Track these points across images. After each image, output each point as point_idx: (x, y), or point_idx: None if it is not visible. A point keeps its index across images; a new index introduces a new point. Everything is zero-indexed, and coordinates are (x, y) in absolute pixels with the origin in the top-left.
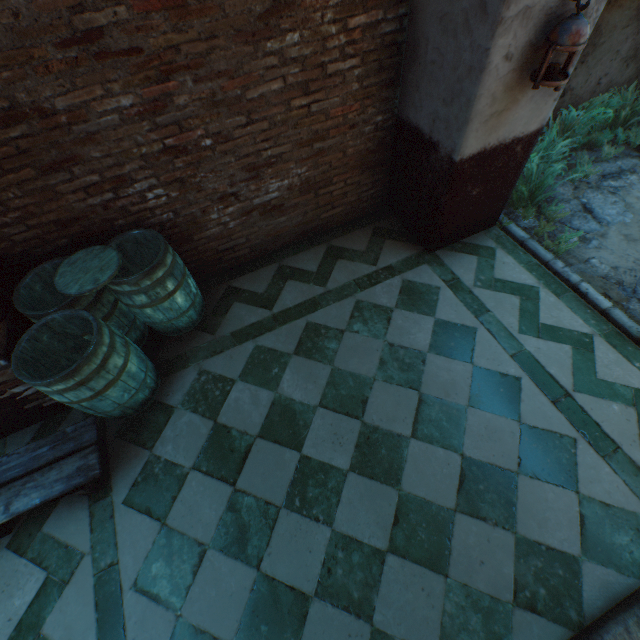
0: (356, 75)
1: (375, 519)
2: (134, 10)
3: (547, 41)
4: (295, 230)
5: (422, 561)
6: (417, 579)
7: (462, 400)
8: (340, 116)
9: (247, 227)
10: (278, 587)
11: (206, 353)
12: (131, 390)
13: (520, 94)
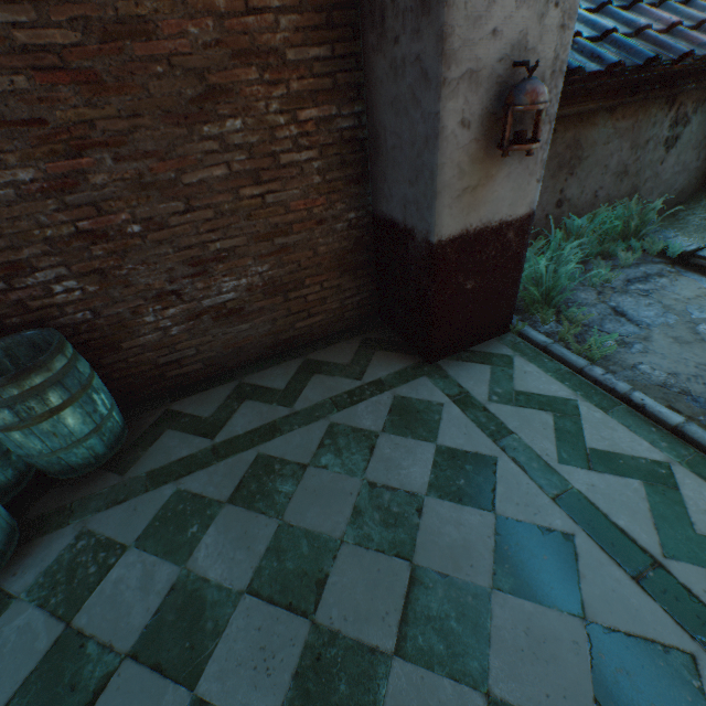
0: (316, 167)
1: None
2: (37, 81)
3: (505, 106)
4: (263, 341)
5: None
6: None
7: (482, 577)
8: (303, 210)
9: (197, 334)
10: None
11: (101, 503)
12: None
13: (493, 169)
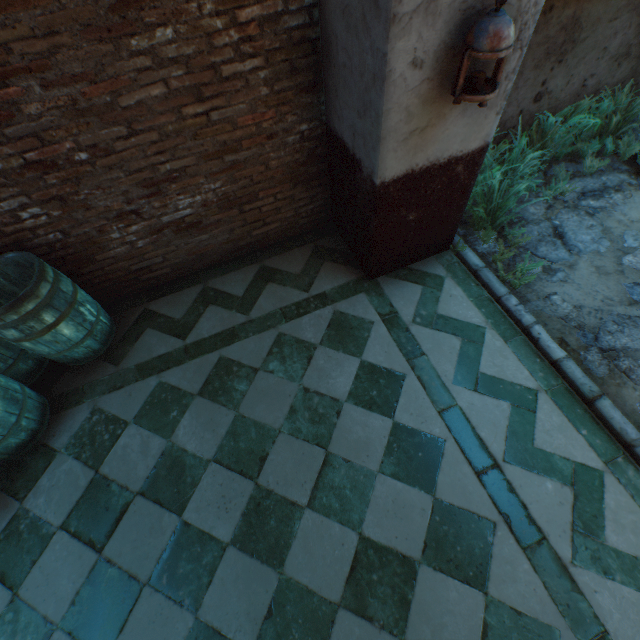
0: (263, 78)
1: (247, 608)
2: None
3: (464, 44)
4: (223, 248)
5: None
6: None
7: (373, 464)
8: (252, 125)
9: (161, 246)
10: None
11: (105, 388)
12: None
13: (446, 107)
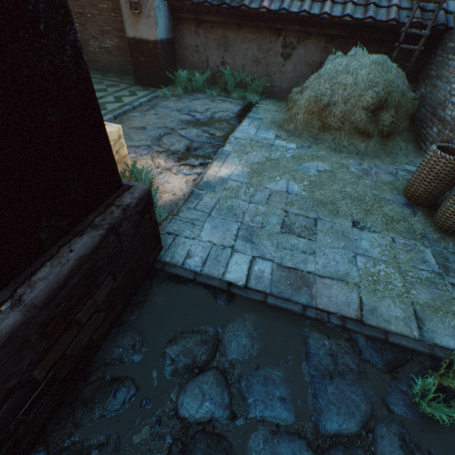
0: None
1: None
2: None
3: None
4: (118, 67)
5: None
6: None
7: None
8: None
9: (102, 55)
10: None
11: None
12: None
13: (139, 20)
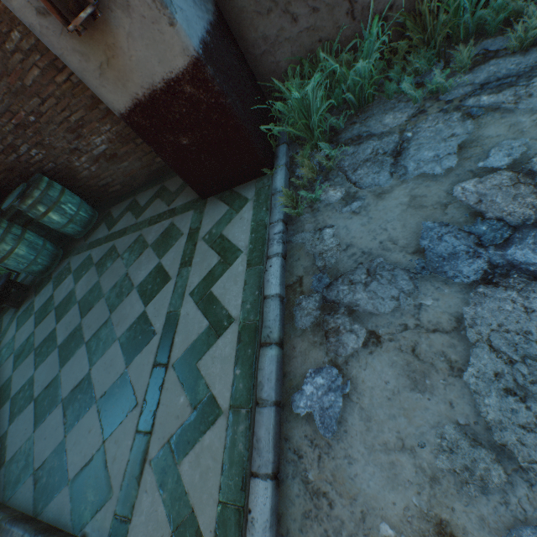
0: None
1: (44, 379)
2: None
3: None
4: (143, 172)
5: (36, 415)
6: (29, 422)
7: (119, 333)
8: None
9: (105, 170)
10: (10, 385)
11: (77, 252)
12: (24, 264)
13: (109, 37)
